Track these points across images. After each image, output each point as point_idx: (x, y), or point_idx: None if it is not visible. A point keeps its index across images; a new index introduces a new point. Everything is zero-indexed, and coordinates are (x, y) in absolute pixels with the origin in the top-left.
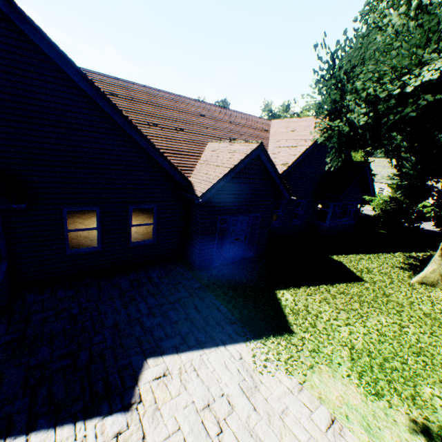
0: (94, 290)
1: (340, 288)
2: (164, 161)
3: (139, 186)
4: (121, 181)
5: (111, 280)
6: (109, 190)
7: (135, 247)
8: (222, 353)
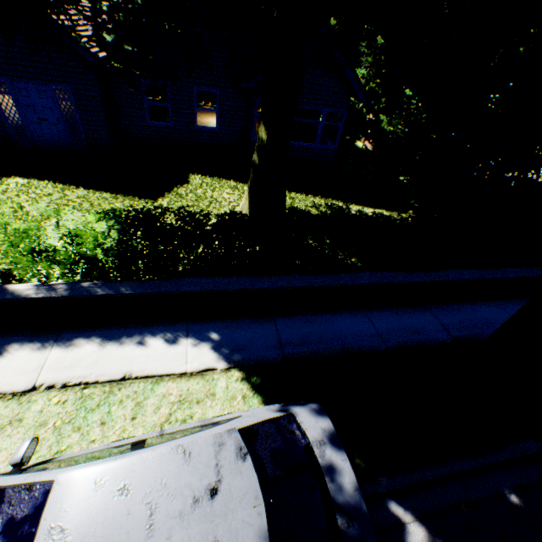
0: None
1: (99, 196)
2: None
3: None
4: None
5: None
6: None
7: None
8: None
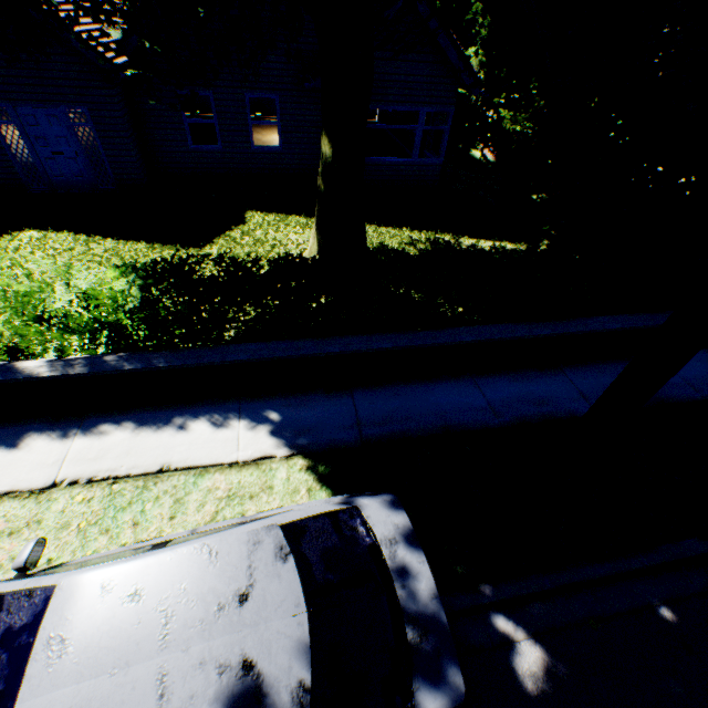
0: None
1: (131, 247)
2: None
3: None
4: None
5: None
6: None
7: None
8: None
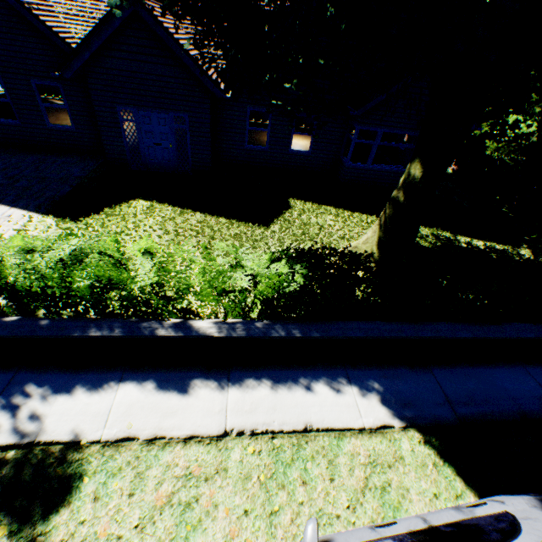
0: (7, 156)
1: (215, 220)
2: (38, 22)
3: (34, 56)
4: (13, 48)
5: (28, 155)
6: (4, 58)
7: (56, 130)
8: (3, 210)
